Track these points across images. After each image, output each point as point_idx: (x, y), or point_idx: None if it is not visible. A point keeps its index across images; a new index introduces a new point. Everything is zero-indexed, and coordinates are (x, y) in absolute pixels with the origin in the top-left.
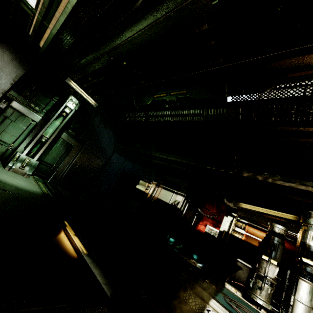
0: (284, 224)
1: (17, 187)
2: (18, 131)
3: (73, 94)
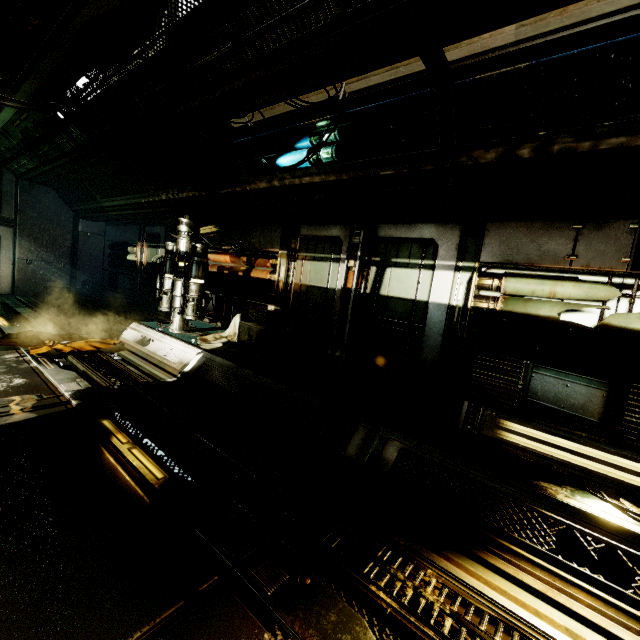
0: (228, 238)
1: None
2: None
3: None
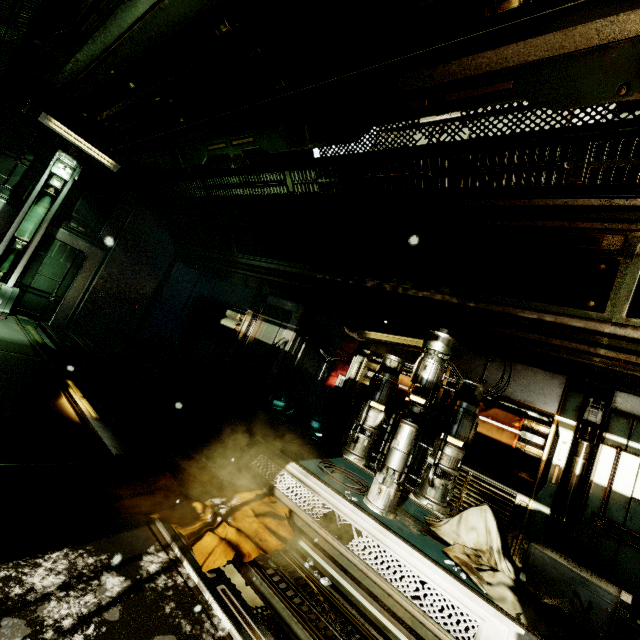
0: None
1: None
2: None
3: (62, 148)
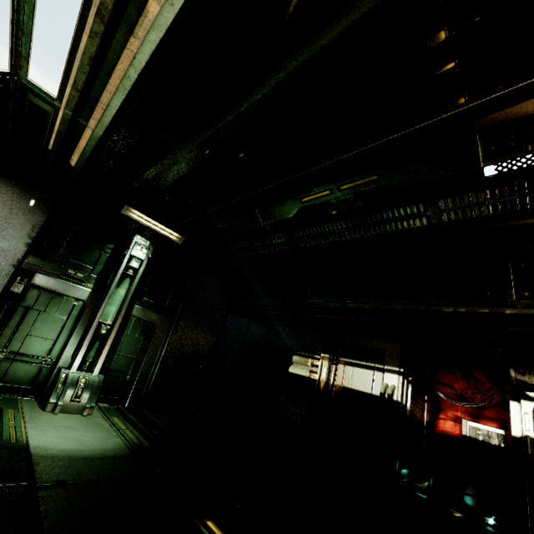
0: None
1: (81, 455)
2: (54, 328)
3: (138, 232)
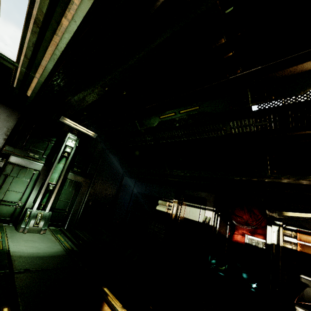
0: None
1: (38, 255)
2: (22, 186)
3: (70, 131)
